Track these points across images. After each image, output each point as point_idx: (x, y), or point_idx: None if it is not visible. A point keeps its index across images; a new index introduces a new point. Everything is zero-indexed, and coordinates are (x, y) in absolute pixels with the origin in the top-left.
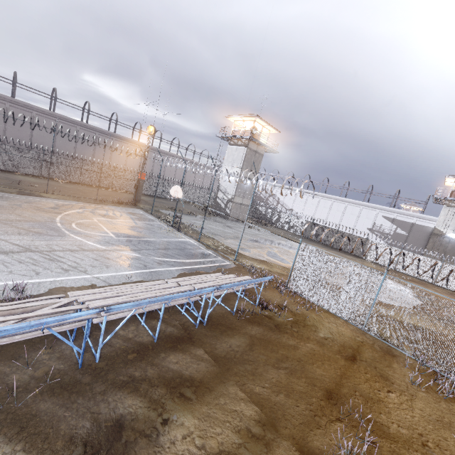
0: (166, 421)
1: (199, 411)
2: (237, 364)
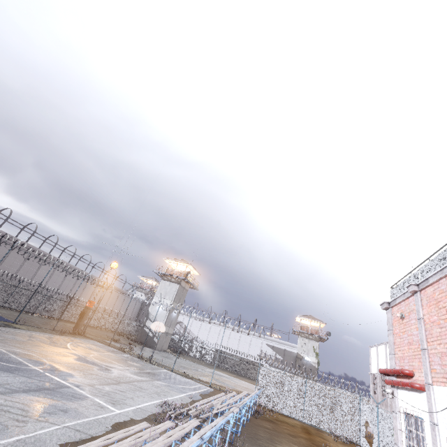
0: None
1: None
2: (278, 435)
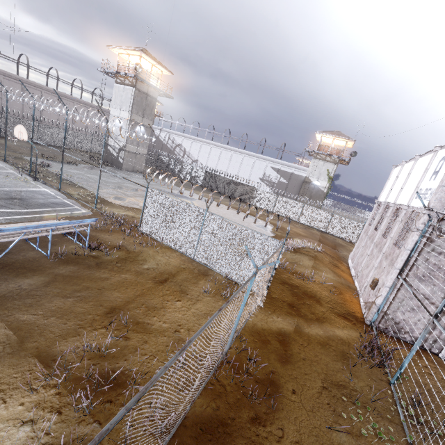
0: None
1: None
2: (15, 300)
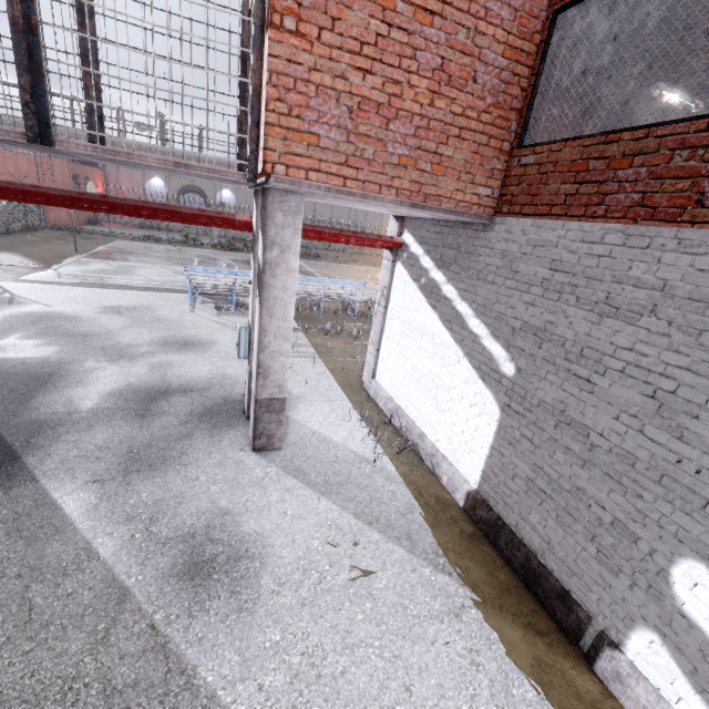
0: None
1: None
2: None
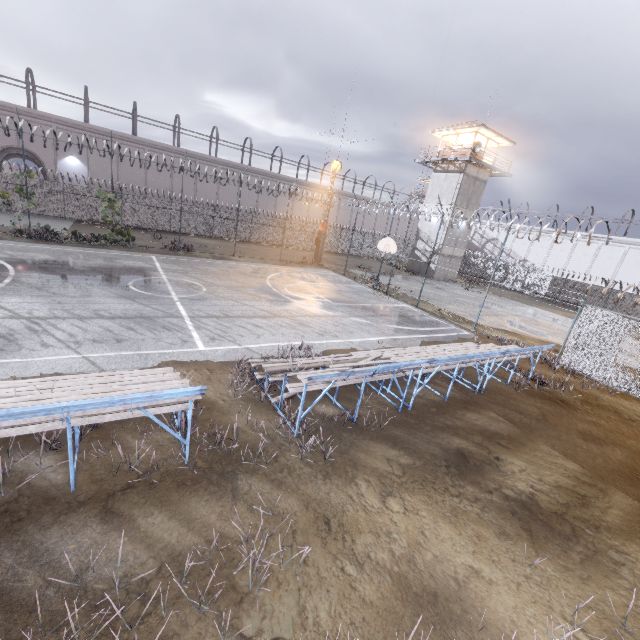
0: (497, 459)
1: (521, 457)
2: (536, 429)
